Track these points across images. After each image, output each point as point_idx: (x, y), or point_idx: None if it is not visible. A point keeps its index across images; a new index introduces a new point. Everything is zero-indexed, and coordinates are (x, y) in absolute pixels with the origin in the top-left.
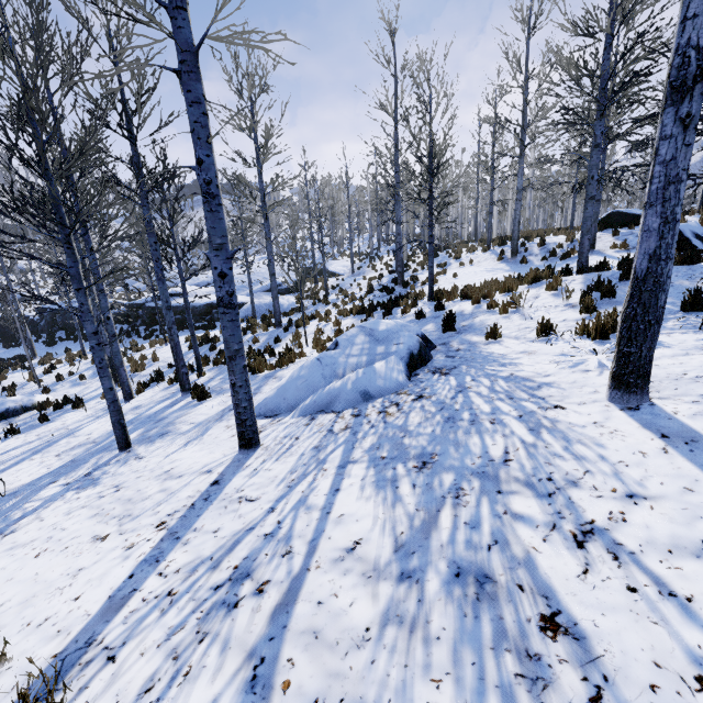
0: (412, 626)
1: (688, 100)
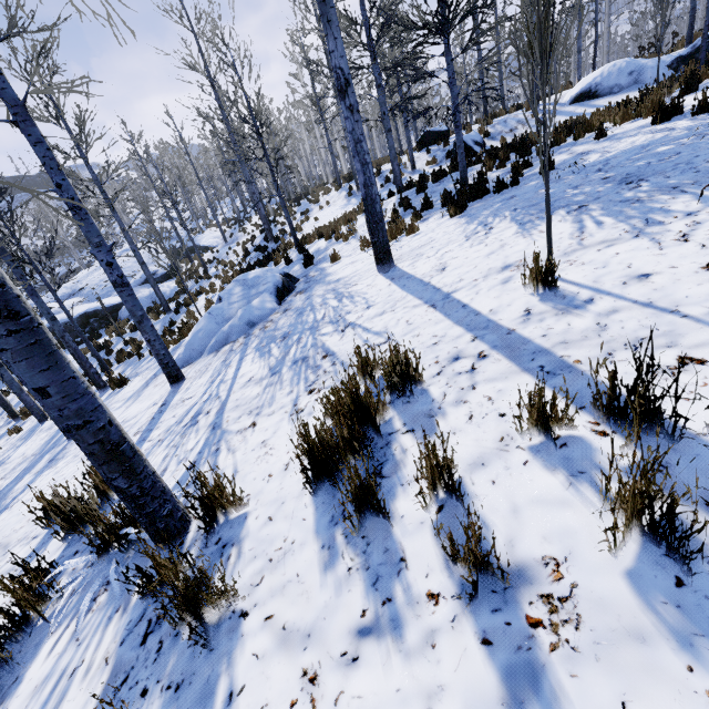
0: (276, 383)
1: (347, 97)
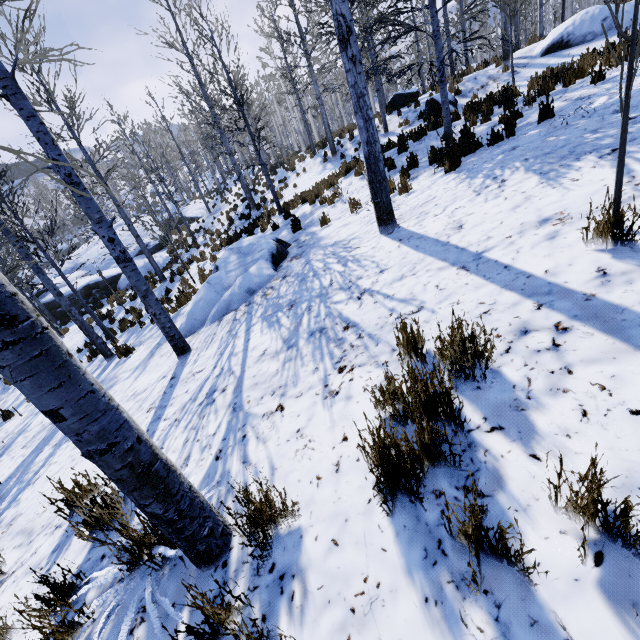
0: (295, 358)
1: (349, 47)
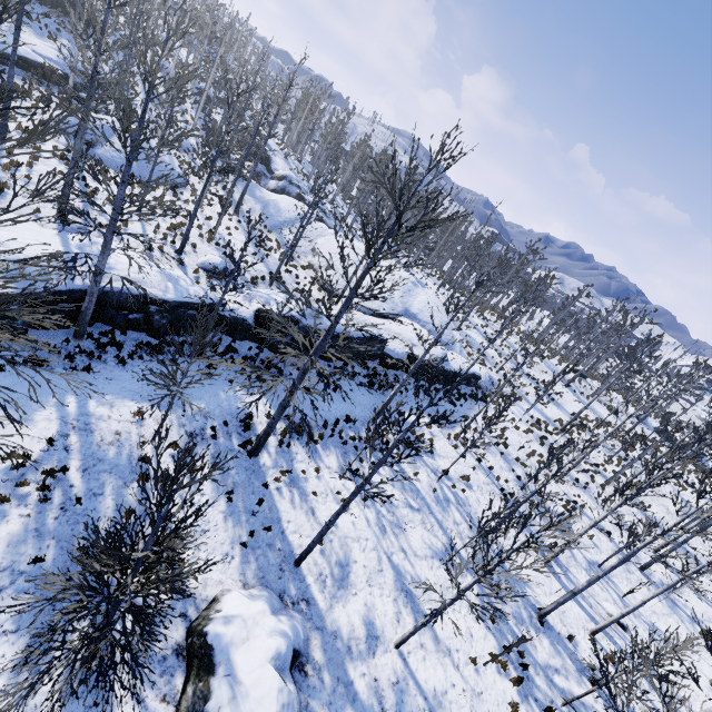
0: None
1: None
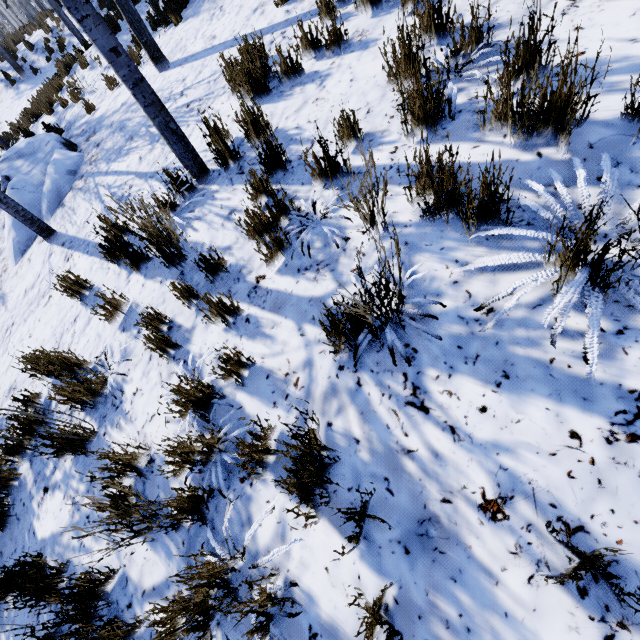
0: None
1: None
